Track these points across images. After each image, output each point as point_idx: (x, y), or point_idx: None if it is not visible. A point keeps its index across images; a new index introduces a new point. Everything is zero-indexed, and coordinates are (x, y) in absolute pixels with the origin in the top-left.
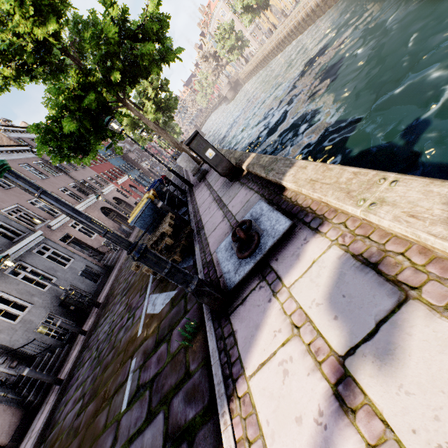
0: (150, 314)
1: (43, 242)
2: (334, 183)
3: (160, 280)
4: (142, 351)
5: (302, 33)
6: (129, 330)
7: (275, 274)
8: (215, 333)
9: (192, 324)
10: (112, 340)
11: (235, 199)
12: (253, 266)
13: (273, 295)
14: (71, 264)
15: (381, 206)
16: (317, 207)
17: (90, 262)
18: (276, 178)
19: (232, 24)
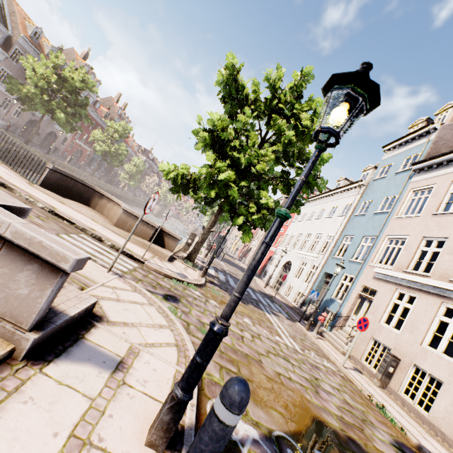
0: None
1: None
2: None
3: None
4: None
5: None
6: None
7: None
8: None
9: None
10: None
11: None
12: None
13: None
14: None
15: None
16: None
17: None
18: None
19: None
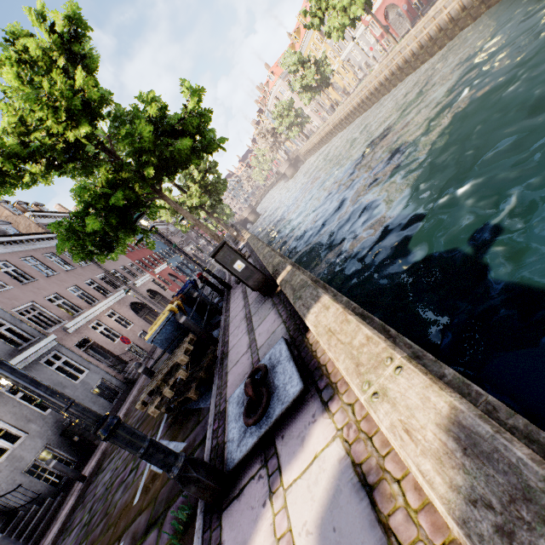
0: (153, 472)
1: (55, 349)
2: (348, 345)
3: (172, 421)
4: (132, 532)
5: (366, 110)
6: (127, 491)
7: (277, 461)
8: (202, 538)
9: (187, 509)
10: (108, 501)
11: (263, 325)
12: (256, 441)
13: (269, 496)
14: (84, 377)
15: (382, 401)
16: (332, 369)
17: (108, 373)
18: (300, 312)
19: (290, 102)
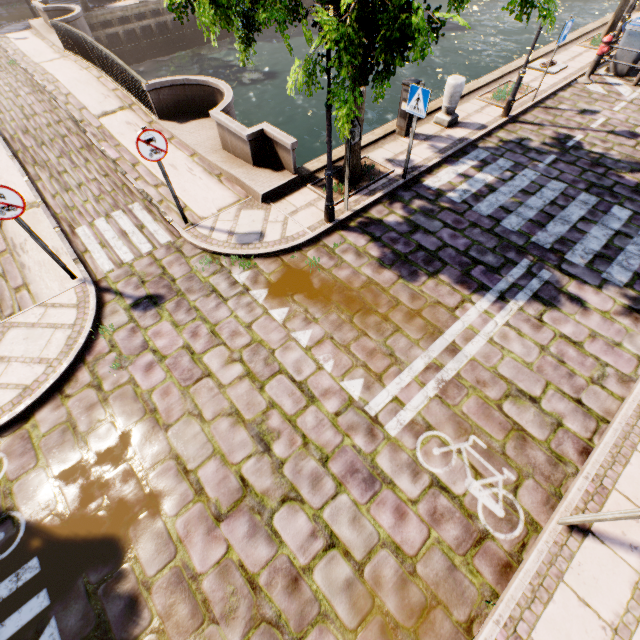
0: None
1: None
2: None
3: None
4: None
5: None
6: None
7: None
8: None
9: None
10: None
11: None
12: None
13: None
14: None
15: None
16: None
17: None
18: None
19: None
